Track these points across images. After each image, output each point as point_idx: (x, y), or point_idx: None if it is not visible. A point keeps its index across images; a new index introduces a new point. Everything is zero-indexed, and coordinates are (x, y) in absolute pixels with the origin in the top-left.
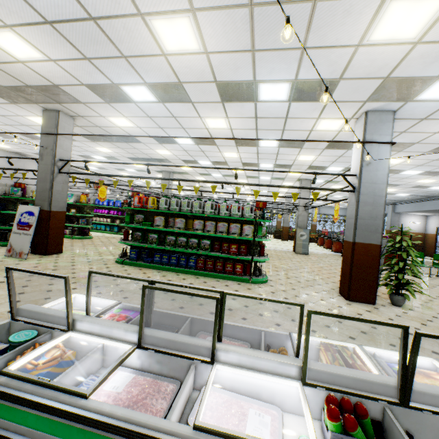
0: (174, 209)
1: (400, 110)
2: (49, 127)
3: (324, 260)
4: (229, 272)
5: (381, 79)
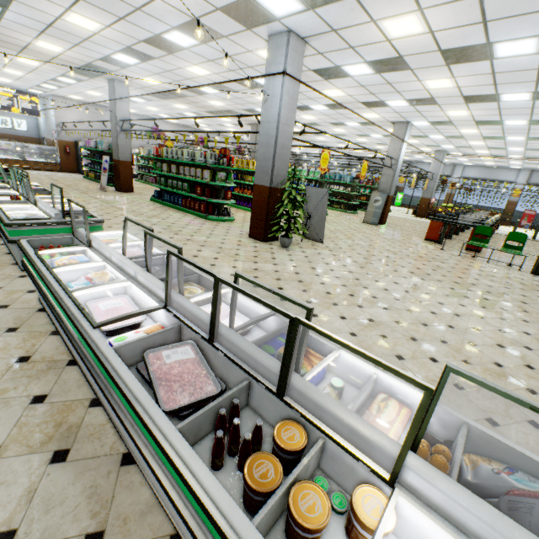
0: (170, 157)
1: (293, 29)
2: (111, 94)
3: (373, 230)
4: (196, 210)
5: (218, 11)
